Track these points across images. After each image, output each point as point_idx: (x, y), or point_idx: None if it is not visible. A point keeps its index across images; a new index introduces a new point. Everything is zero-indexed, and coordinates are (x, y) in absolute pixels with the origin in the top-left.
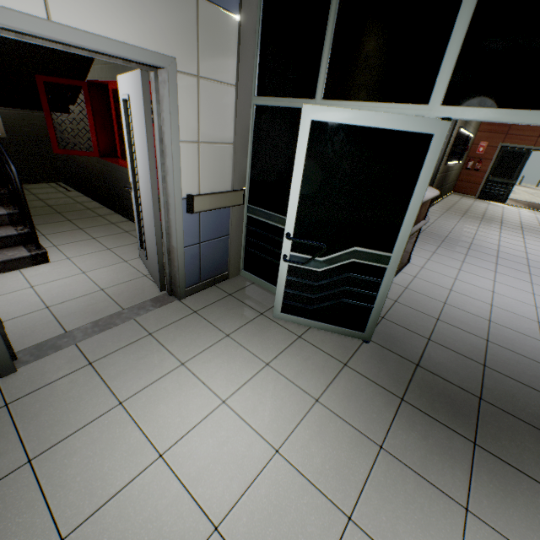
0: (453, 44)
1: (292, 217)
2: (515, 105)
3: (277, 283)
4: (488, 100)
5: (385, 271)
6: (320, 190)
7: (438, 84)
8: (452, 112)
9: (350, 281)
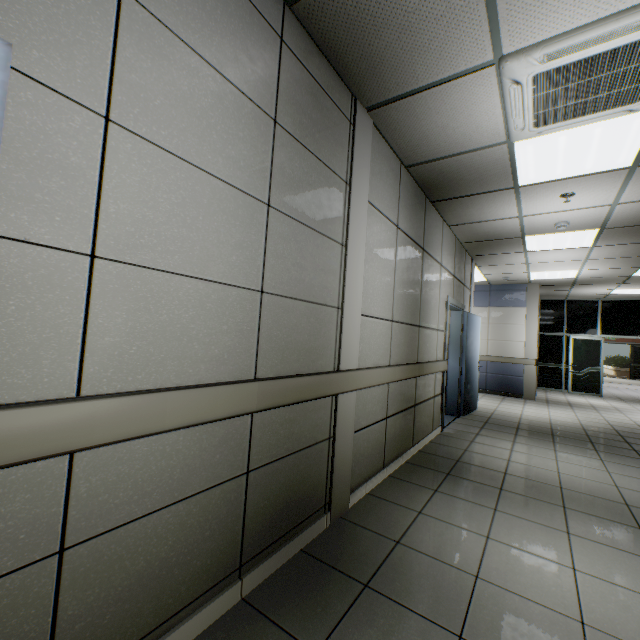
0: (598, 325)
1: (570, 360)
2: (615, 335)
3: (556, 387)
4: (609, 334)
5: (599, 372)
6: (576, 353)
7: (597, 331)
8: (603, 336)
9: (590, 377)
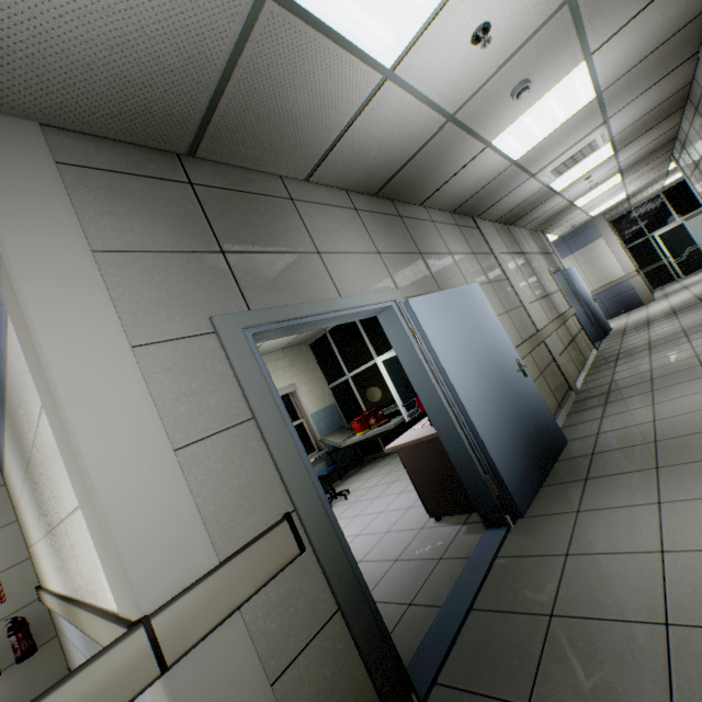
0: (672, 213)
1: (667, 253)
2: (691, 212)
3: (670, 281)
4: (686, 214)
5: (698, 248)
6: (668, 245)
7: (675, 218)
8: (682, 219)
9: (693, 256)
